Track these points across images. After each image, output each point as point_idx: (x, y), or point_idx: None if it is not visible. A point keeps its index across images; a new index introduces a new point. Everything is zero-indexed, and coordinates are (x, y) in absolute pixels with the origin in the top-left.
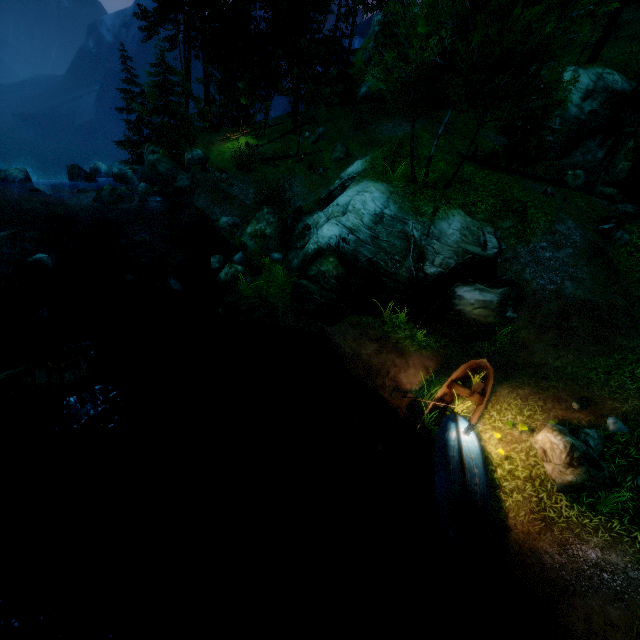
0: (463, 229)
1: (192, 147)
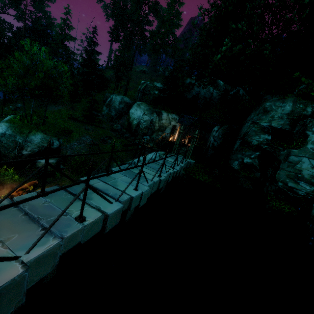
0: (42, 138)
1: None
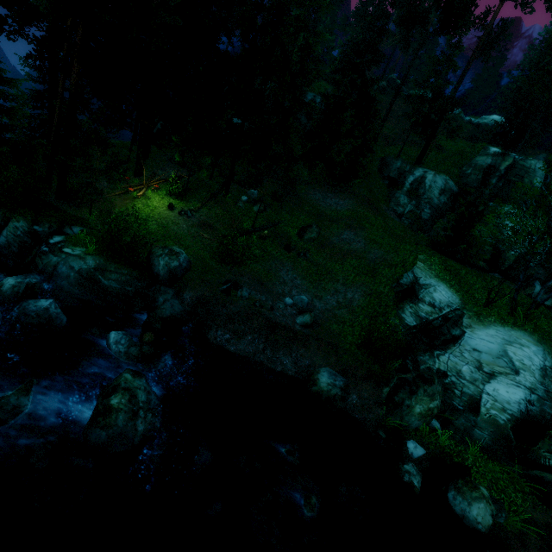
0: None
1: (80, 209)
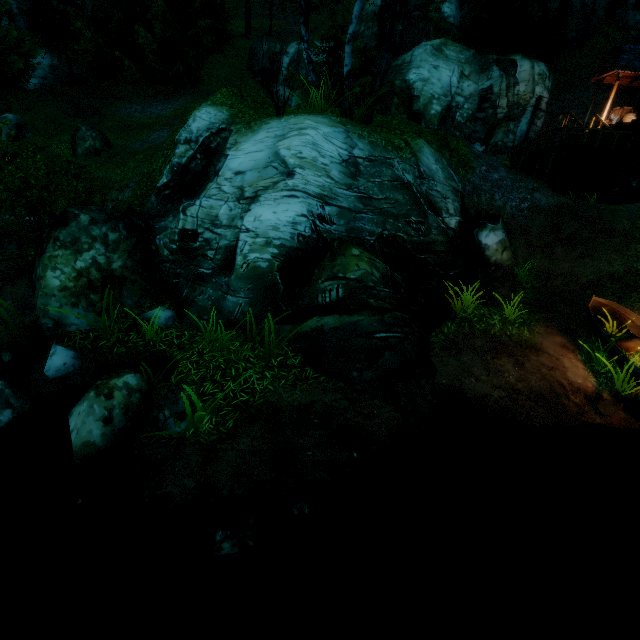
0: (438, 162)
1: None
